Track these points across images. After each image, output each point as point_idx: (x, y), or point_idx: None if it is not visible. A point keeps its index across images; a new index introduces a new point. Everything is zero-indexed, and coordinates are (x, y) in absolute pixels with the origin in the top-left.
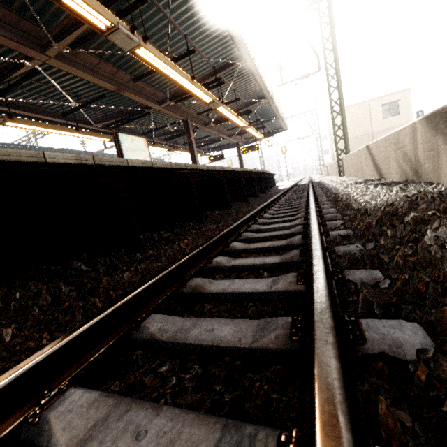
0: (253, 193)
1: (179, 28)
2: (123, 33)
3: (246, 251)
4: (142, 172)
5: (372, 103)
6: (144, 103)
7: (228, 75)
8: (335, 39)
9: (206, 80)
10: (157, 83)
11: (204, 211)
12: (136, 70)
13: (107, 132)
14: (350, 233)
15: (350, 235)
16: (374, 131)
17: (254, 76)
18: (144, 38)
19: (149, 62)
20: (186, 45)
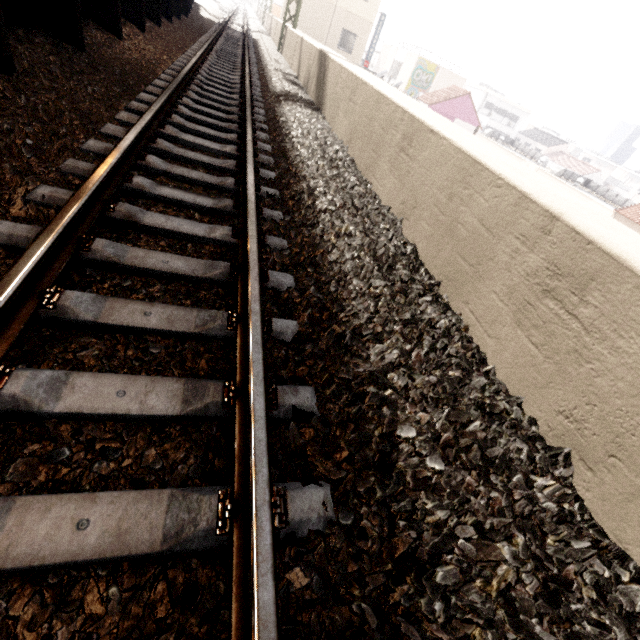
0: (175, 9)
1: None
2: None
3: (210, 81)
4: None
5: None
6: None
7: None
8: None
9: None
10: None
11: None
12: None
13: None
14: (261, 95)
15: (260, 96)
16: (338, 5)
17: None
18: None
19: None
20: None
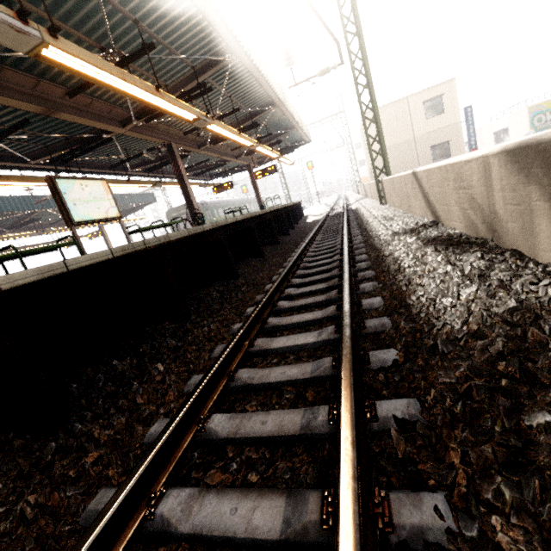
0: (272, 240)
1: (123, 9)
2: (2, 23)
3: (234, 442)
4: (50, 281)
5: (411, 99)
6: (98, 127)
7: (218, 77)
8: (358, 18)
9: (185, 87)
10: (111, 95)
11: (198, 289)
12: (71, 79)
13: (55, 169)
14: (414, 415)
15: (415, 423)
16: (416, 136)
17: (254, 76)
18: (51, 30)
19: (74, 69)
20: (140, 35)
